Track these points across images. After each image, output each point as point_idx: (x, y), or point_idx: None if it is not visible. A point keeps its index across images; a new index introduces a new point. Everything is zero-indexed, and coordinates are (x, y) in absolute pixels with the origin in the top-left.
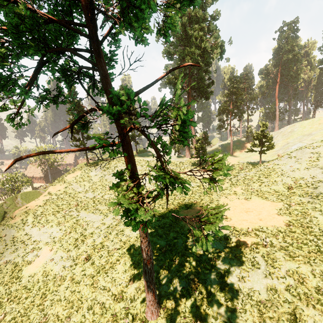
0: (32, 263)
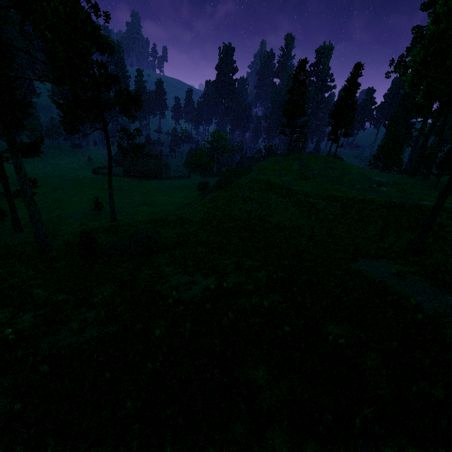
0: (273, 216)
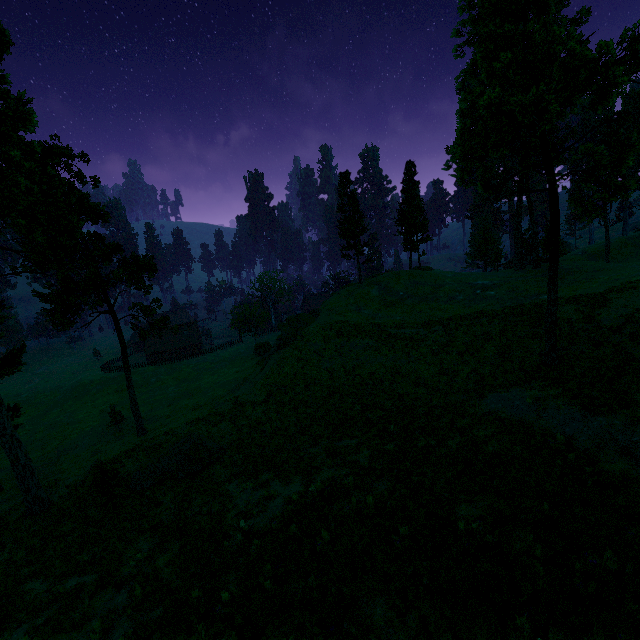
0: (363, 365)
